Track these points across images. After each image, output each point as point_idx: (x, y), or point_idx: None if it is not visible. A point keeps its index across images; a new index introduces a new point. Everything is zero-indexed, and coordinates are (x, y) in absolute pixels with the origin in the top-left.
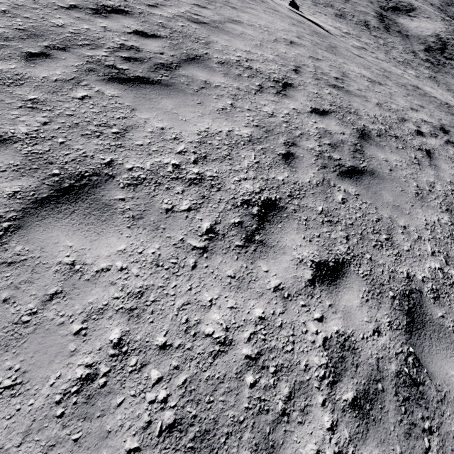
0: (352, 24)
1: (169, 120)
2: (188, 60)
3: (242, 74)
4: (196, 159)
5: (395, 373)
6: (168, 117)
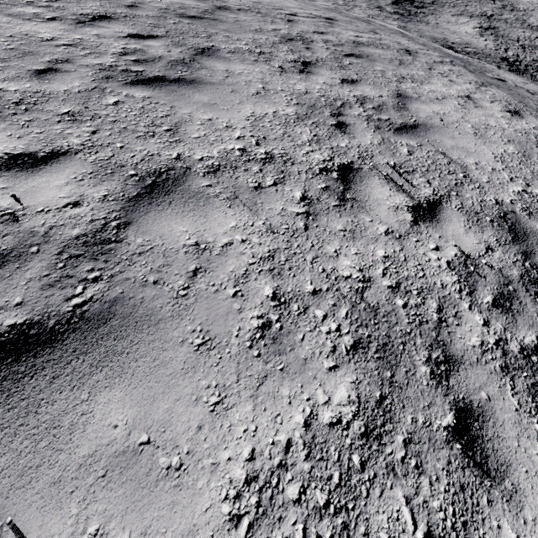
0: None
1: None
2: None
3: None
4: (48, 1)
5: (172, 60)
6: None
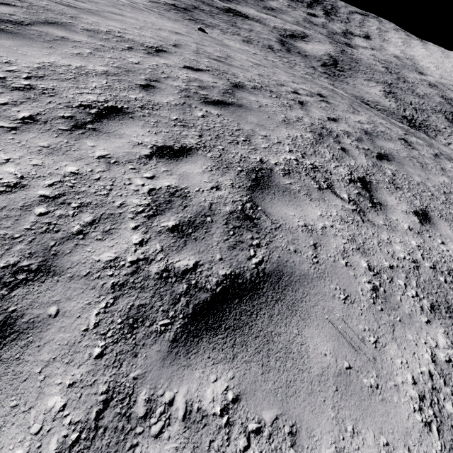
0: (258, 47)
1: (4, 52)
2: (45, 23)
3: (110, 38)
4: (30, 76)
5: (229, 212)
6: (3, 50)
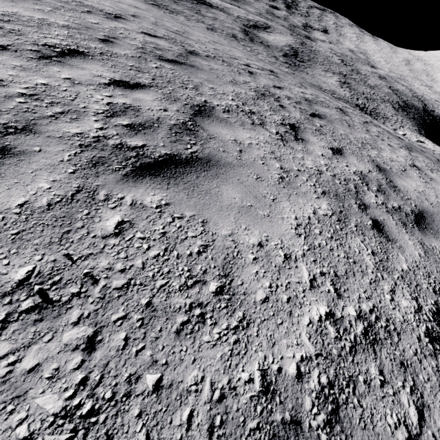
0: (222, 36)
1: None
2: None
3: (70, 2)
4: None
5: (173, 124)
6: None
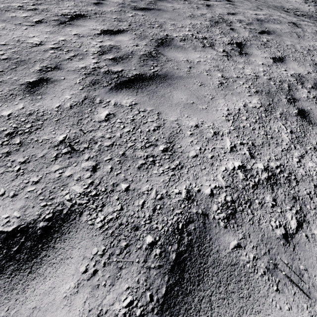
0: None
1: None
2: None
3: None
4: (34, 4)
5: (142, 54)
6: None
